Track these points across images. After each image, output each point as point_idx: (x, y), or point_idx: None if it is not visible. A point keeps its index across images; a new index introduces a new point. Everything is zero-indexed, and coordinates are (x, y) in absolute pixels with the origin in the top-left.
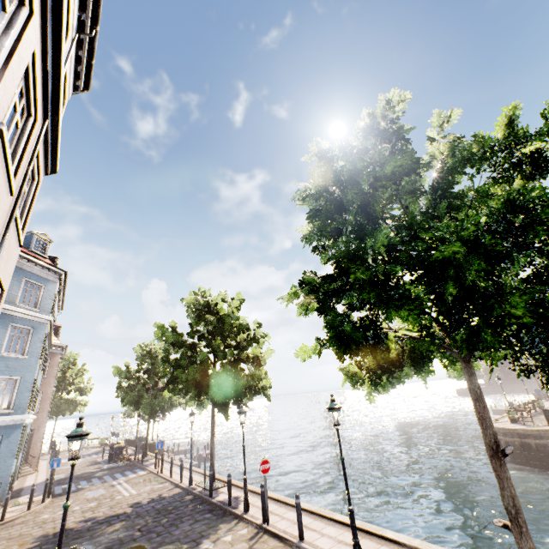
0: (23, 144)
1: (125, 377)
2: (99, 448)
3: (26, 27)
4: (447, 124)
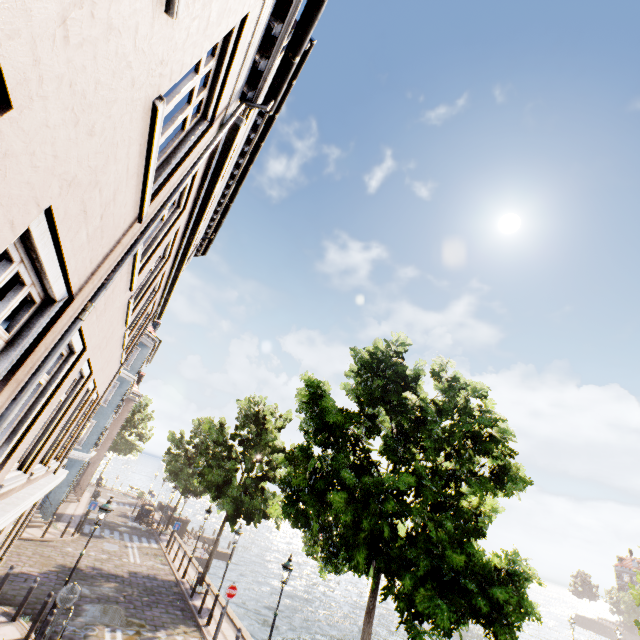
0: (138, 331)
1: (176, 445)
2: (135, 499)
3: (152, 300)
4: (447, 366)
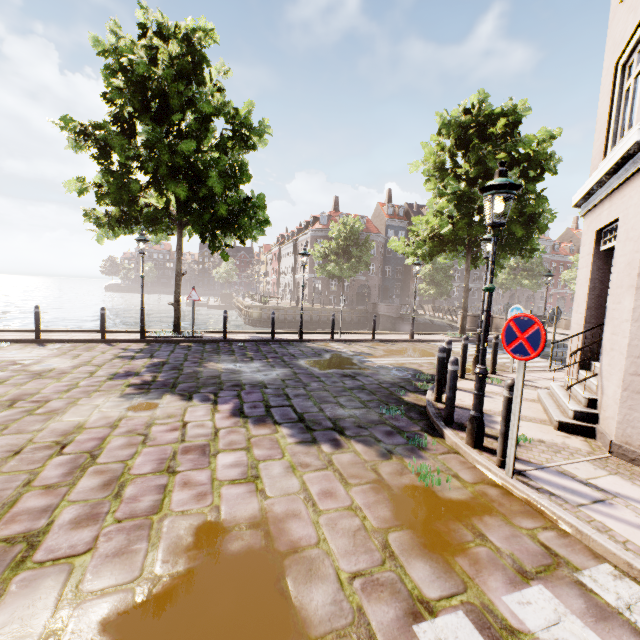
0: None
1: None
2: None
3: None
4: None
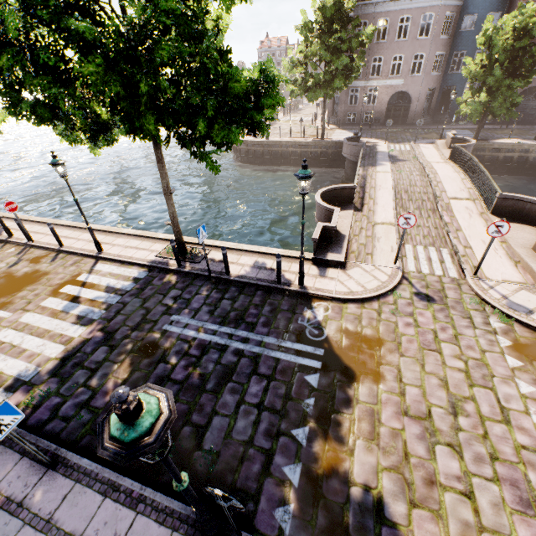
0: None
1: None
2: None
3: None
4: None
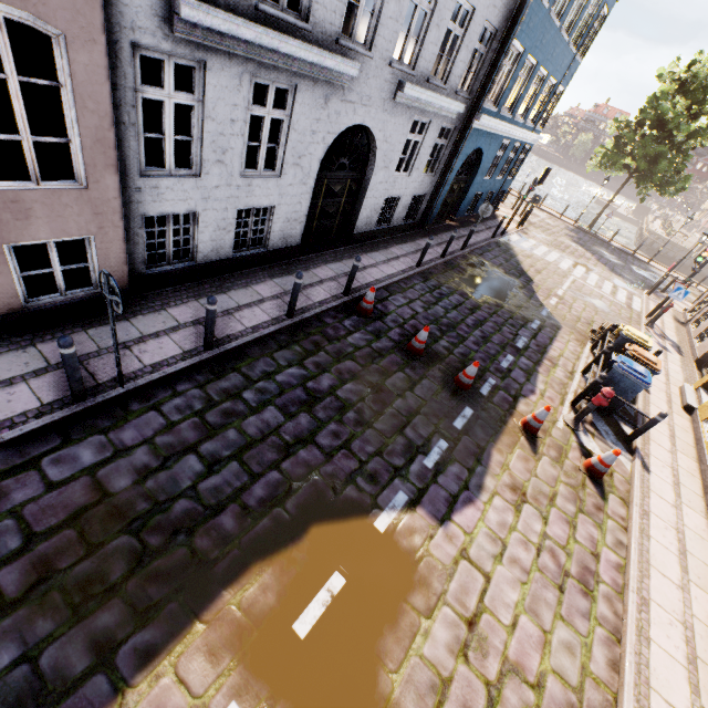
0: None
1: None
2: None
3: None
4: None
